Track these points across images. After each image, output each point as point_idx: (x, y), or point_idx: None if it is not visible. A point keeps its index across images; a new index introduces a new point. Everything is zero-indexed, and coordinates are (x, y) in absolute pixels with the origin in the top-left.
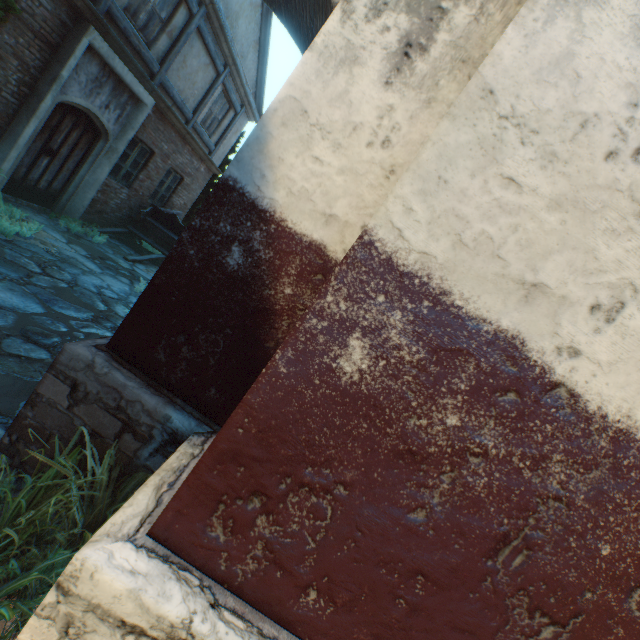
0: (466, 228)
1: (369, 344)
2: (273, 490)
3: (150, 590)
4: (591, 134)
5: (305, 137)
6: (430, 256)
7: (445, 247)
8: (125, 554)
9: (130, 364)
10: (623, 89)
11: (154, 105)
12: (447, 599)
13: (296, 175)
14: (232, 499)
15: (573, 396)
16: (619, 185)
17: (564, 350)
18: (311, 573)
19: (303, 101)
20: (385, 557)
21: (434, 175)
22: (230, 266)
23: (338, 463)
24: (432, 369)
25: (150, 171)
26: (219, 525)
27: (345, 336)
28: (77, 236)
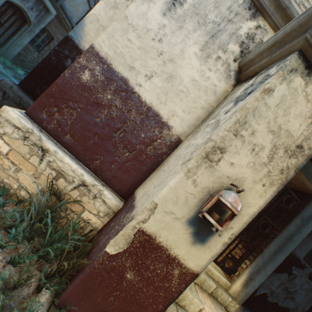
0: (117, 49)
1: (90, 73)
2: (61, 107)
3: (23, 120)
4: (149, 34)
5: (97, 28)
6: (108, 54)
7: (112, 53)
8: (17, 112)
9: (26, 92)
10: (157, 25)
11: (56, 15)
12: (103, 142)
13: (93, 40)
14: (49, 107)
15: (139, 96)
16: (154, 47)
17: (138, 85)
18: (69, 130)
19: (98, 16)
20: (89, 129)
21: (111, 34)
22: (67, 66)
23: (79, 103)
24: (105, 83)
25: (51, 47)
26: (45, 114)
27: (84, 70)
28: (9, 67)
